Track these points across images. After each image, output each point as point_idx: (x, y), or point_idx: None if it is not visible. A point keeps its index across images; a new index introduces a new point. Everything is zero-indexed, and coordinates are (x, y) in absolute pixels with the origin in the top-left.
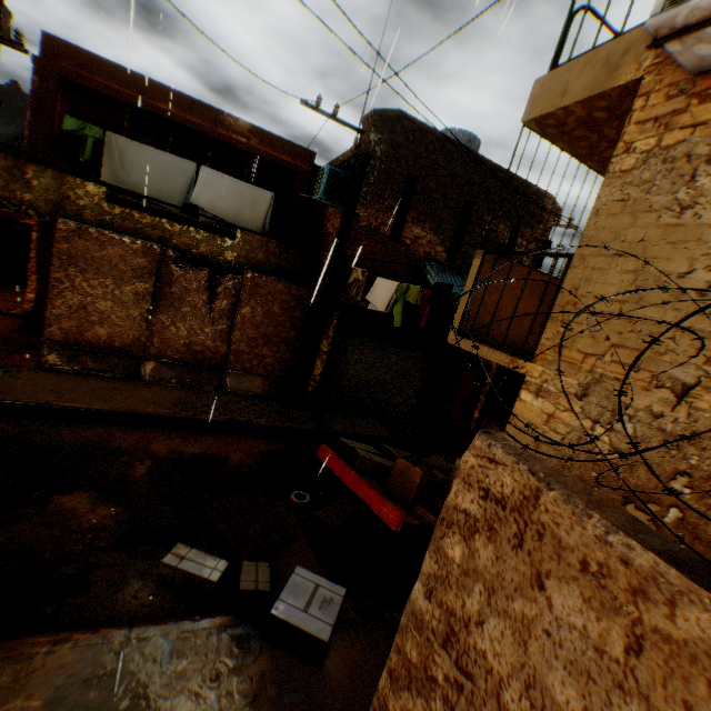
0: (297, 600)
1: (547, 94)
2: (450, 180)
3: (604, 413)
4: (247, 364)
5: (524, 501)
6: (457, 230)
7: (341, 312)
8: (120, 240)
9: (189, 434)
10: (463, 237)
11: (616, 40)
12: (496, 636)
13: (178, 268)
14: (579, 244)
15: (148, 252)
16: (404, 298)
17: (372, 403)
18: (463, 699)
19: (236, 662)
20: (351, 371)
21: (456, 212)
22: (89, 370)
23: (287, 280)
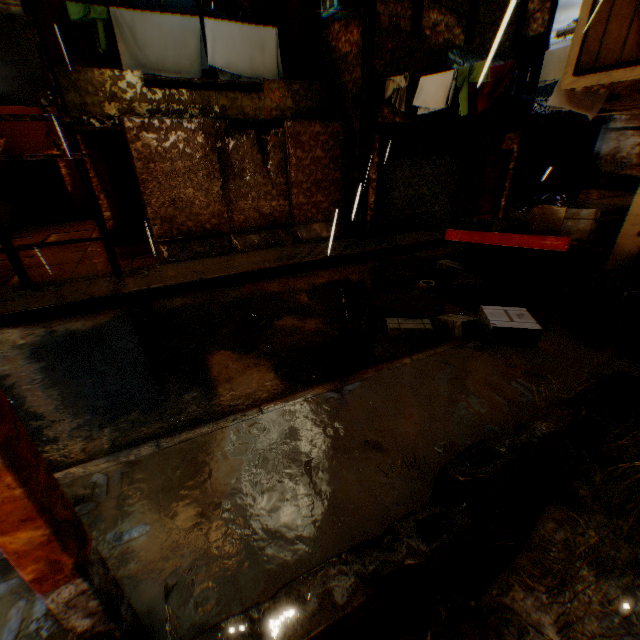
0: (501, 319)
1: None
2: None
3: None
4: (308, 215)
5: None
6: (471, 3)
7: (381, 135)
8: (178, 124)
9: (307, 274)
10: (478, 10)
11: None
12: None
13: (229, 138)
14: None
15: (203, 129)
16: (468, 82)
17: (416, 218)
18: None
19: (486, 357)
20: (395, 193)
21: None
22: (198, 254)
23: (319, 121)
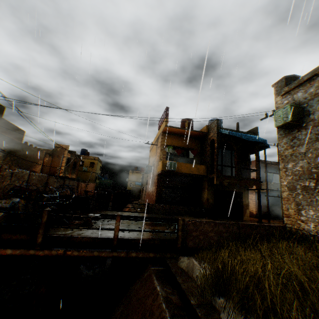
0: None
1: None
2: None
3: None
4: None
5: None
6: None
7: None
8: None
9: None
10: None
11: None
12: None
13: None
14: None
15: None
16: None
17: None
18: None
19: None
20: None
21: None
22: None
23: None
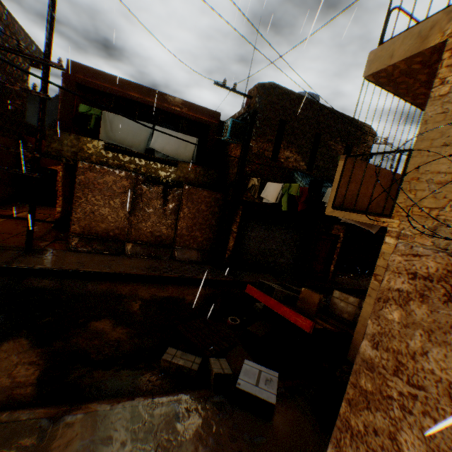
0: (250, 379)
1: (378, 59)
2: (306, 121)
3: (450, 243)
4: (187, 242)
5: (447, 273)
6: (312, 151)
7: (244, 206)
8: (112, 171)
9: (158, 285)
10: (316, 155)
11: (423, 22)
12: (439, 358)
13: (145, 186)
14: (415, 143)
15: (128, 177)
16: (288, 192)
17: (265, 263)
18: (418, 403)
19: (219, 418)
20: (251, 243)
21: (310, 140)
22: (96, 250)
23: (208, 189)
